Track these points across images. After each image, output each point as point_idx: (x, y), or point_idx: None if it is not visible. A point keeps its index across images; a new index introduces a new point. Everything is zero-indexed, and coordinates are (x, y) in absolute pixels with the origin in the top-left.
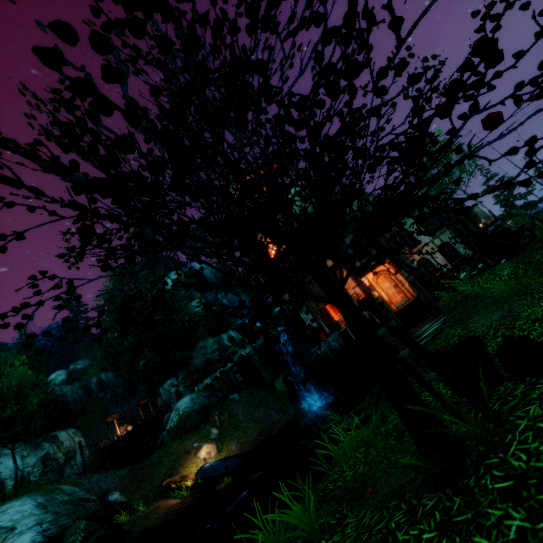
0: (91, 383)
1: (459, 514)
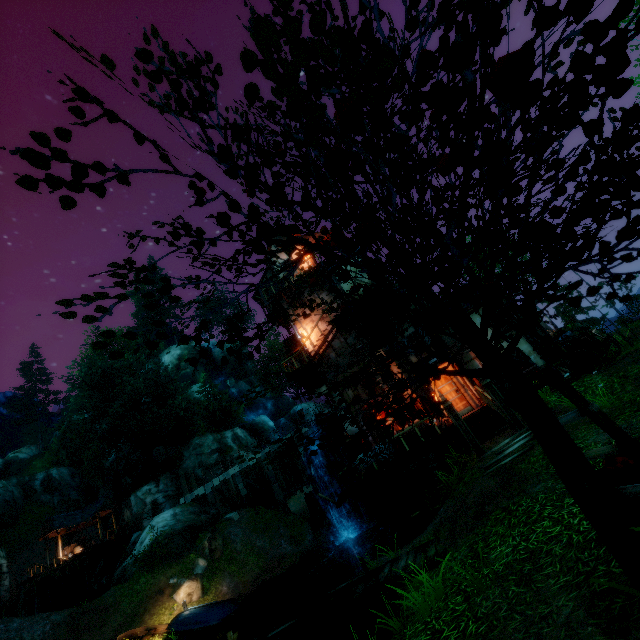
0: (34, 481)
1: None
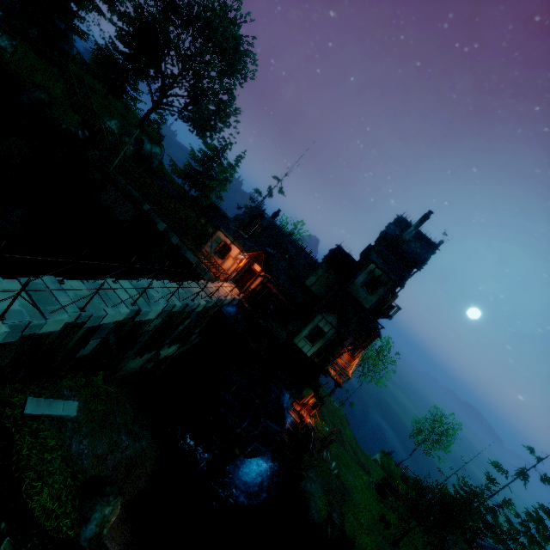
0: None
1: None
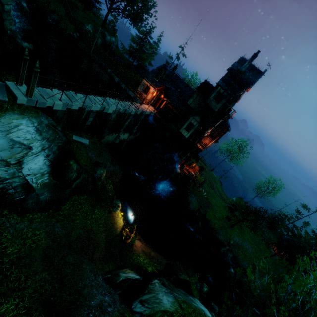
0: None
1: (234, 229)
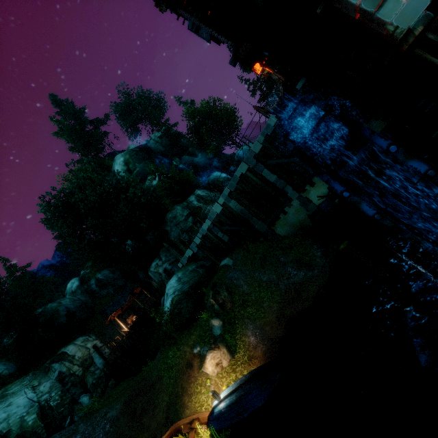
0: (91, 286)
1: None
